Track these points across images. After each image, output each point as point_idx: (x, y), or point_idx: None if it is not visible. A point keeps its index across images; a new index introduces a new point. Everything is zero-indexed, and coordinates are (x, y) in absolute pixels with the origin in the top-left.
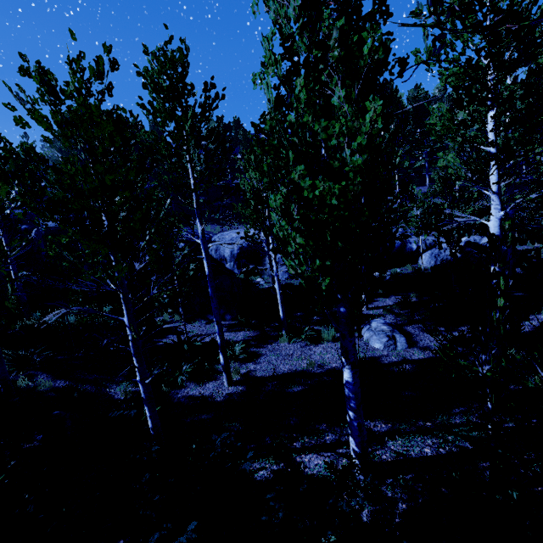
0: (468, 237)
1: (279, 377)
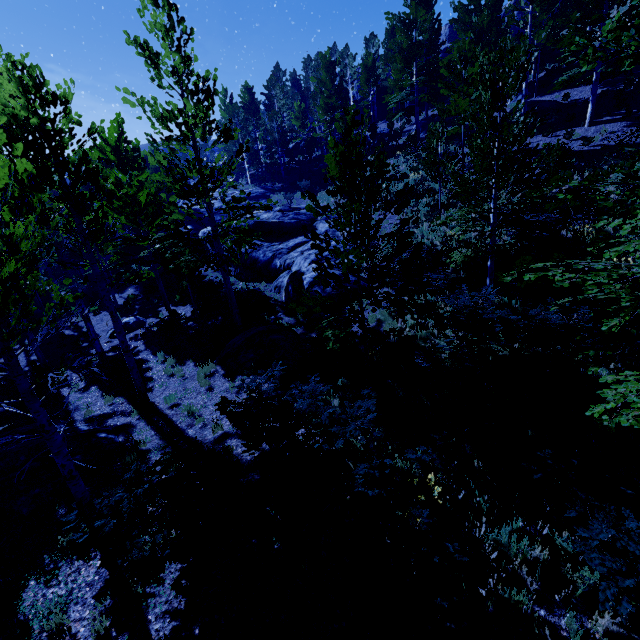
0: (215, 270)
1: (77, 326)
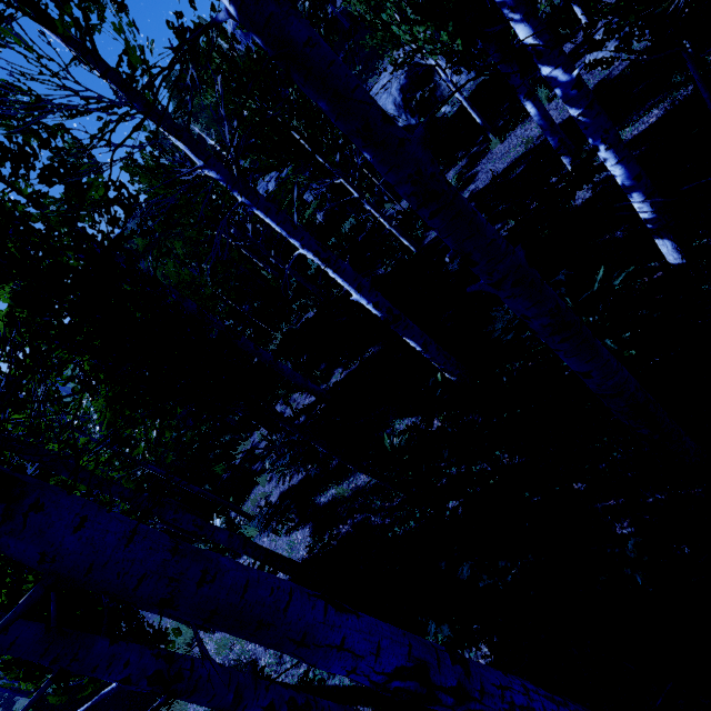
0: None
1: (500, 175)
